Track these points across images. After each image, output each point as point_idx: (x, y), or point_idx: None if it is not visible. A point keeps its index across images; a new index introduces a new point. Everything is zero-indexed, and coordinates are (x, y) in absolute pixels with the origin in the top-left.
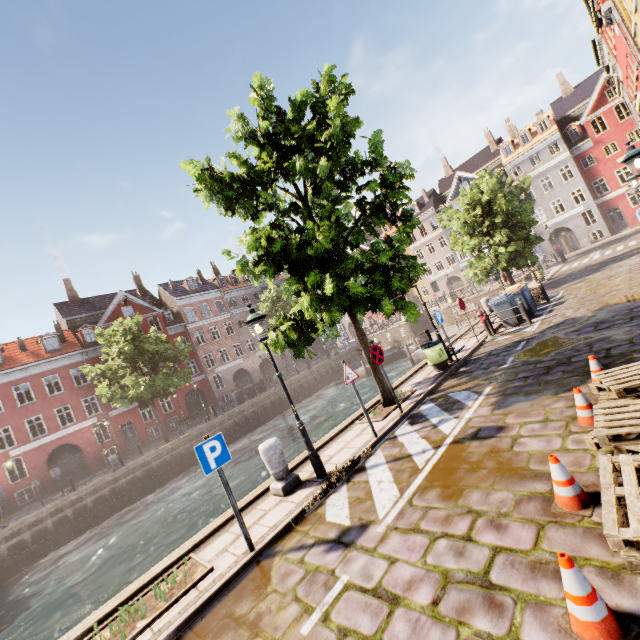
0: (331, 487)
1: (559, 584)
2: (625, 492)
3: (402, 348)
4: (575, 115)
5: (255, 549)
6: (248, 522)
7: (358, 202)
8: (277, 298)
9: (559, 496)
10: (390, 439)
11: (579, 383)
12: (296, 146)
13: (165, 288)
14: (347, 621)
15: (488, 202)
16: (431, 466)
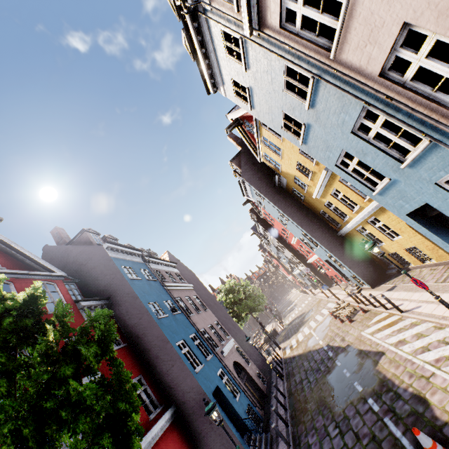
0: None
1: None
2: None
3: None
4: None
5: None
6: None
7: None
8: None
9: None
10: None
11: None
12: None
13: None
14: None
15: None
16: None
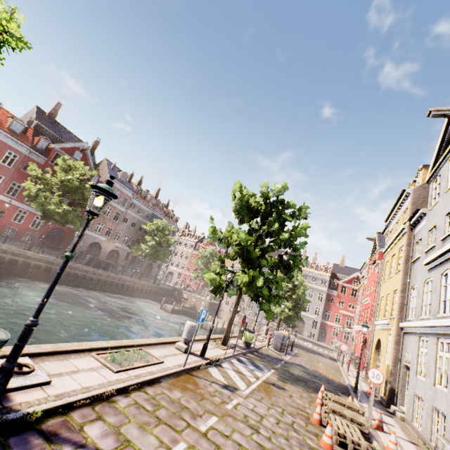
0: (209, 364)
1: (315, 437)
2: (338, 423)
3: (198, 313)
4: (338, 277)
5: (184, 367)
6: (168, 352)
7: (280, 255)
8: (161, 229)
9: (315, 417)
10: (230, 361)
11: (312, 392)
12: (278, 217)
13: (108, 164)
14: (245, 413)
15: (296, 285)
16: (257, 384)
